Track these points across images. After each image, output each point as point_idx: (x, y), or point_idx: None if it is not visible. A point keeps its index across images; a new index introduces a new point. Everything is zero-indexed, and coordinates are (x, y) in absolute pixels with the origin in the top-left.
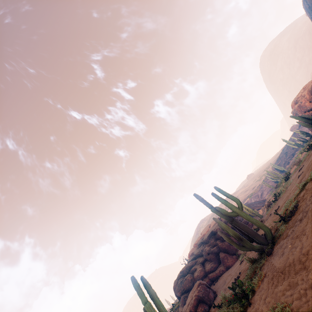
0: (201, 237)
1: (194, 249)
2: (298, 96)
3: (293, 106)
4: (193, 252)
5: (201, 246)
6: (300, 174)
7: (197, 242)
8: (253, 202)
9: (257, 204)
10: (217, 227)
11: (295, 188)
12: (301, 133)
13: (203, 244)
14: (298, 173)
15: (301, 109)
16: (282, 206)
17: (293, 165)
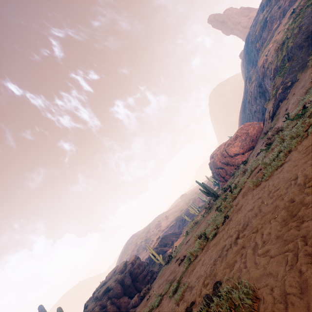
0: (101, 286)
1: (90, 301)
2: (214, 153)
3: (211, 159)
4: (88, 305)
5: (93, 303)
6: (178, 257)
7: (96, 291)
8: (177, 225)
9: (174, 237)
10: (113, 284)
11: (161, 286)
12: (216, 179)
13: (96, 300)
14: (184, 246)
15: (214, 164)
16: (147, 305)
17: (203, 209)
